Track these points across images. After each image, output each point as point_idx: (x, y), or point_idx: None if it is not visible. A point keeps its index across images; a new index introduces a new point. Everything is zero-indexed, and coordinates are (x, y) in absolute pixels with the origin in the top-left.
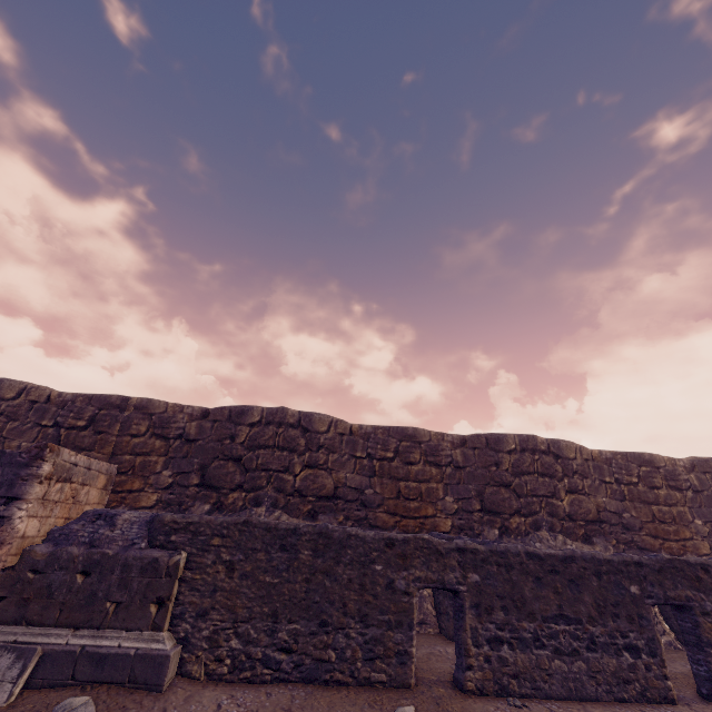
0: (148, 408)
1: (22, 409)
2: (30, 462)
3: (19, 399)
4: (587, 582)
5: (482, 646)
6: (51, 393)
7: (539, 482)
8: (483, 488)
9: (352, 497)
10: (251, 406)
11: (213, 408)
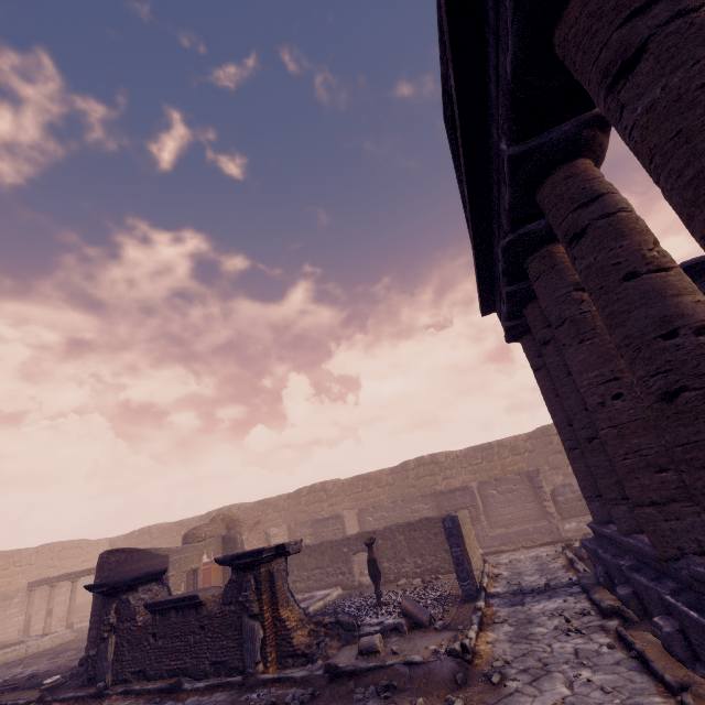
0: (503, 444)
1: (452, 464)
2: (537, 475)
3: (448, 460)
4: None
5: None
6: (456, 453)
7: None
8: None
9: None
10: (550, 425)
11: (531, 433)
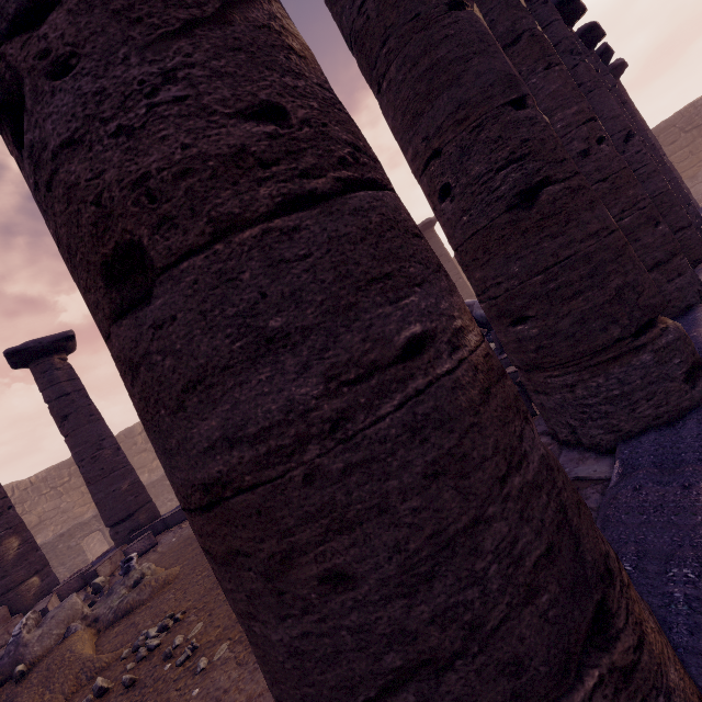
0: None
1: None
2: None
3: None
4: (151, 491)
5: None
6: None
7: None
8: (132, 460)
9: (54, 515)
10: None
11: None
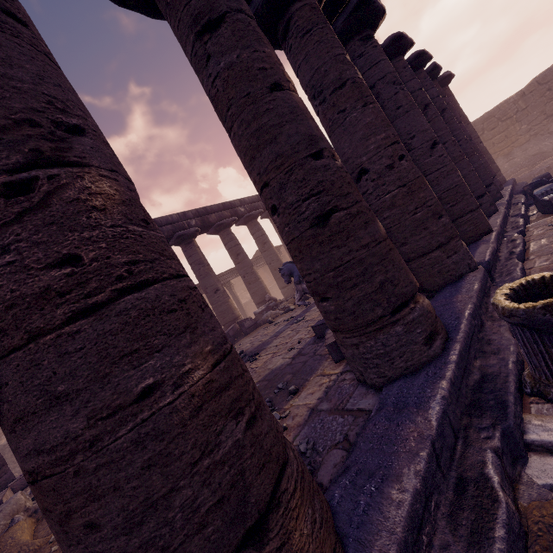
0: None
1: None
2: None
3: None
4: None
5: None
6: None
7: None
8: None
9: None
10: None
11: None
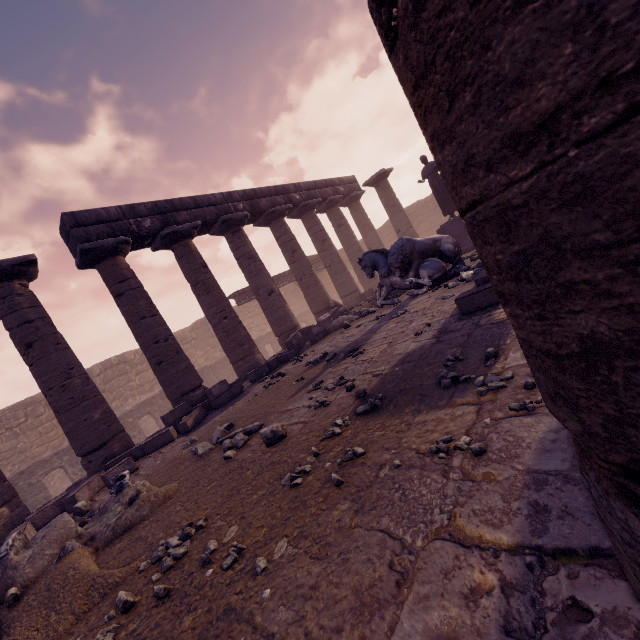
0: None
1: None
2: None
3: None
4: None
5: (79, 474)
6: None
7: (120, 380)
8: None
9: (10, 455)
10: None
11: None
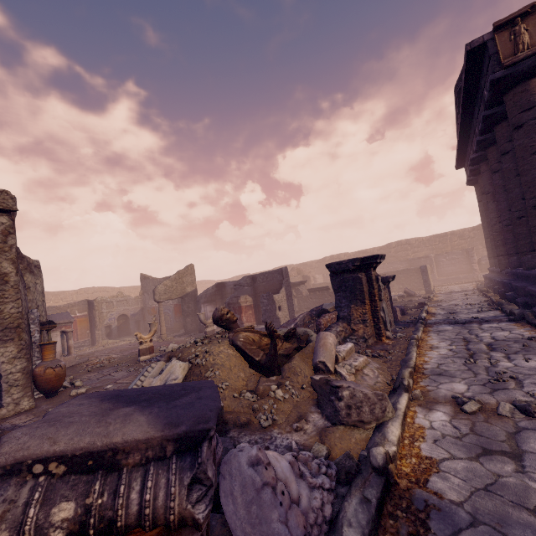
0: (454, 234)
1: (419, 245)
2: (471, 251)
3: (416, 243)
4: None
5: None
6: (423, 238)
7: None
8: None
9: None
10: None
11: (475, 227)
